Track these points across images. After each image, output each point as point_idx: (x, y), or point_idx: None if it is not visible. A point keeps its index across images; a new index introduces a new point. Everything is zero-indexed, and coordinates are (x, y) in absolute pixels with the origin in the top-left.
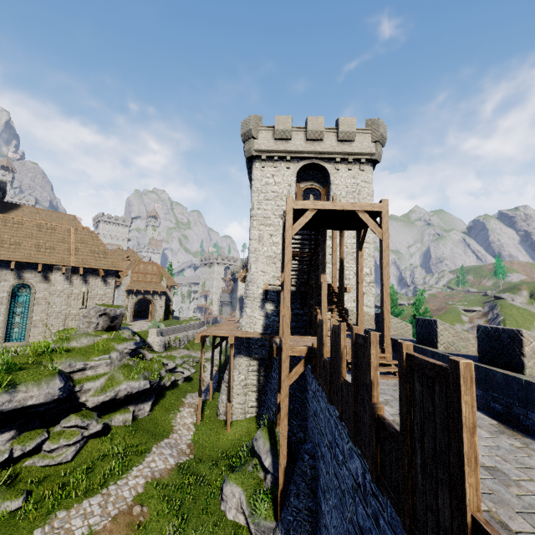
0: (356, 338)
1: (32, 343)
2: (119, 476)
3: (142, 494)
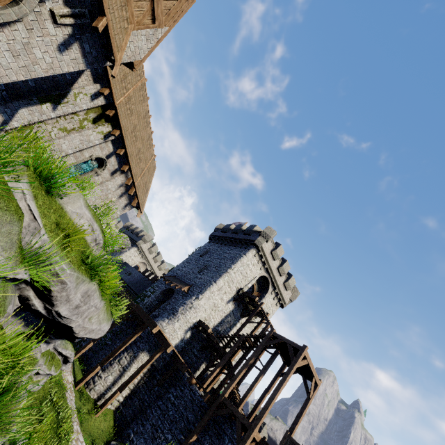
0: None
1: None
2: (67, 442)
3: None
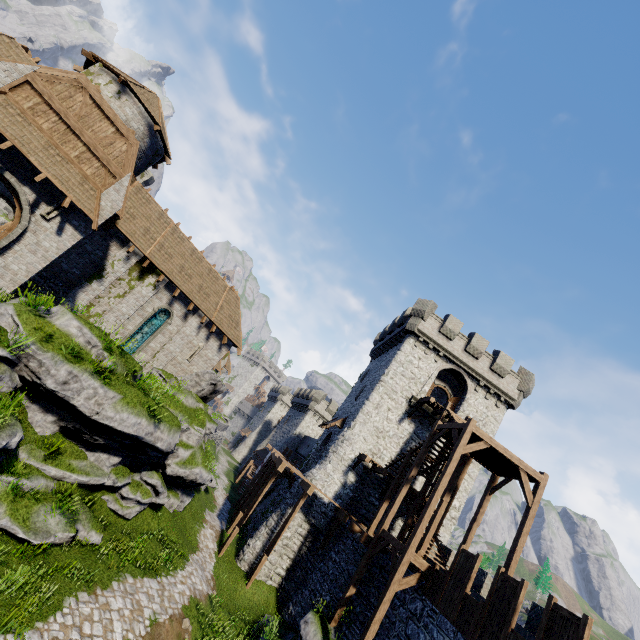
0: (556, 607)
1: (153, 373)
2: (168, 570)
3: (188, 607)
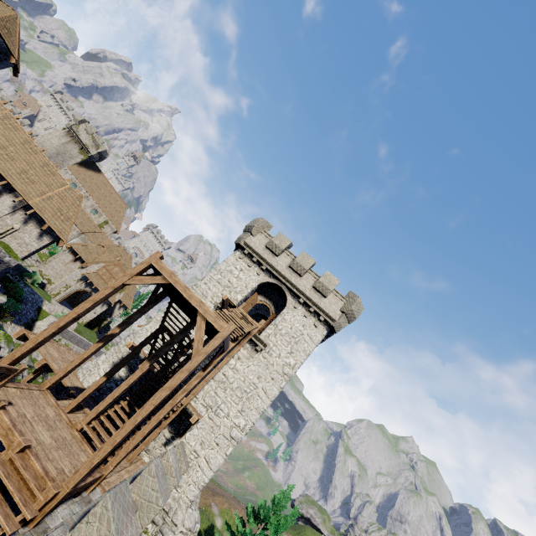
0: None
1: None
2: None
3: None
